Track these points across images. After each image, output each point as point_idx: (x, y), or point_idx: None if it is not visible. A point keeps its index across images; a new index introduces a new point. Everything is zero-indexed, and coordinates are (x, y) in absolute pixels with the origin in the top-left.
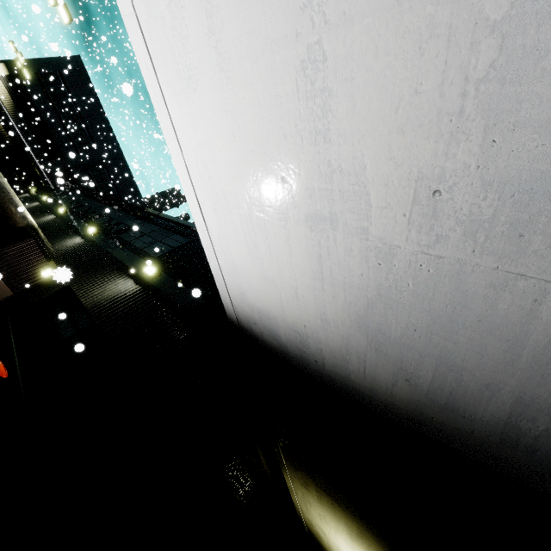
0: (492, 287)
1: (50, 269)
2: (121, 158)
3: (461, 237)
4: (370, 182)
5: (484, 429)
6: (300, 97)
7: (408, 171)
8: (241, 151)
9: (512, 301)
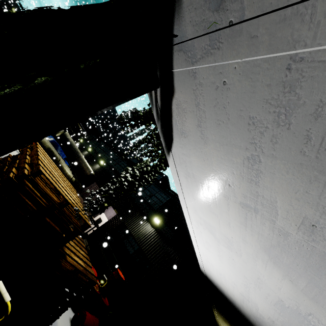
0: None
1: None
2: (116, 115)
3: None
4: (259, 307)
5: None
6: (242, 285)
7: (267, 314)
8: (221, 269)
9: None
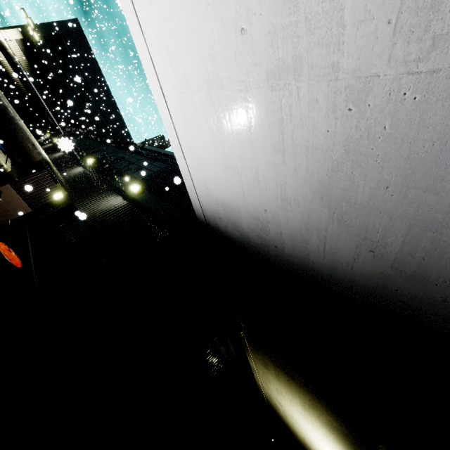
0: None
1: (60, 193)
2: (115, 108)
3: None
4: None
5: None
6: None
7: None
8: (198, 11)
9: None
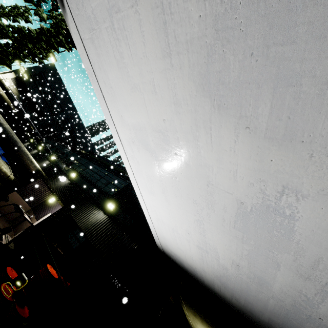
0: (256, 291)
1: (53, 198)
2: (77, 116)
3: (246, 277)
4: (219, 252)
5: (262, 322)
6: (195, 224)
7: (230, 257)
8: (172, 218)
9: (262, 296)
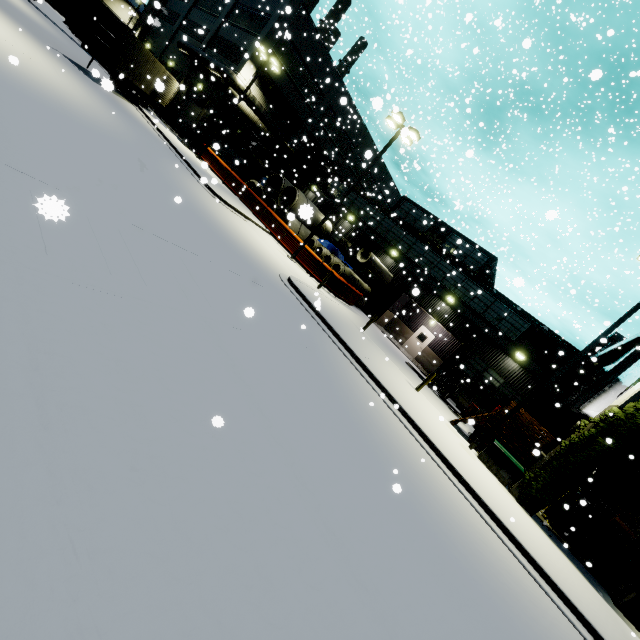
0: None
1: (433, 321)
2: (343, 91)
3: None
4: None
5: None
6: None
7: None
8: None
9: None
